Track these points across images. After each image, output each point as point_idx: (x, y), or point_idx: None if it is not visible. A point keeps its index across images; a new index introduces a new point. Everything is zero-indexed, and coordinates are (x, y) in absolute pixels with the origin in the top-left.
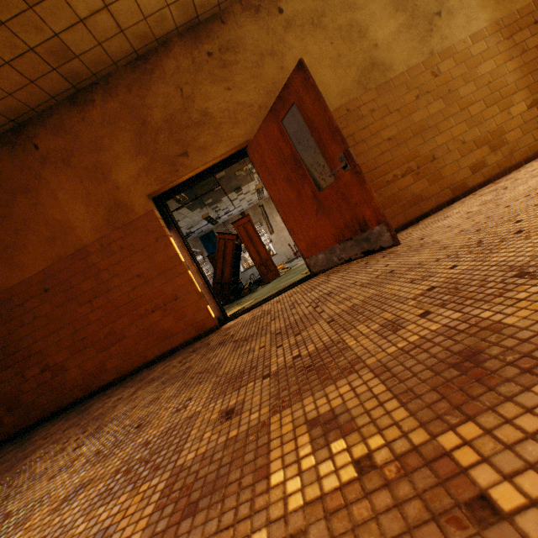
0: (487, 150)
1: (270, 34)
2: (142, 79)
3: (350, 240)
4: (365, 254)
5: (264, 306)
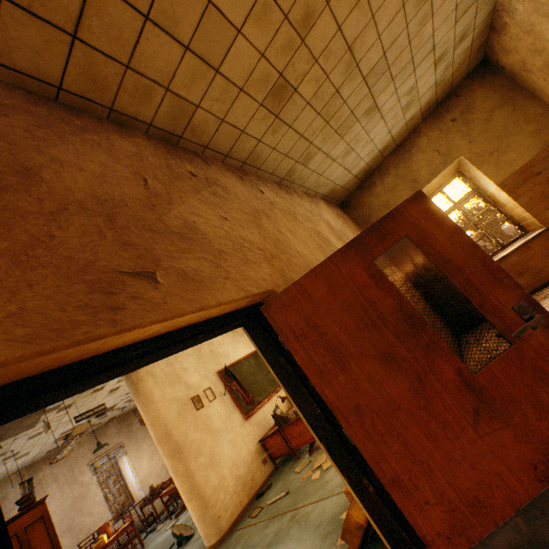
0: None
1: (258, 199)
2: (53, 121)
3: None
4: None
5: None
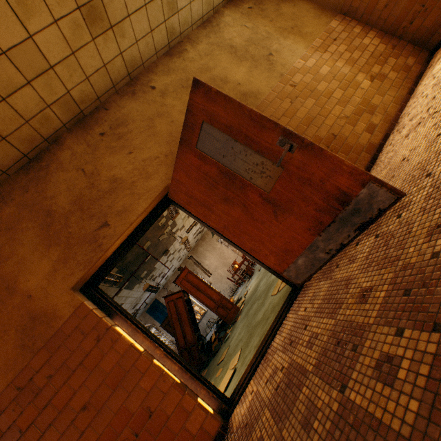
0: (368, 115)
1: (151, 103)
2: (38, 176)
3: (333, 223)
4: (360, 229)
5: (271, 358)
